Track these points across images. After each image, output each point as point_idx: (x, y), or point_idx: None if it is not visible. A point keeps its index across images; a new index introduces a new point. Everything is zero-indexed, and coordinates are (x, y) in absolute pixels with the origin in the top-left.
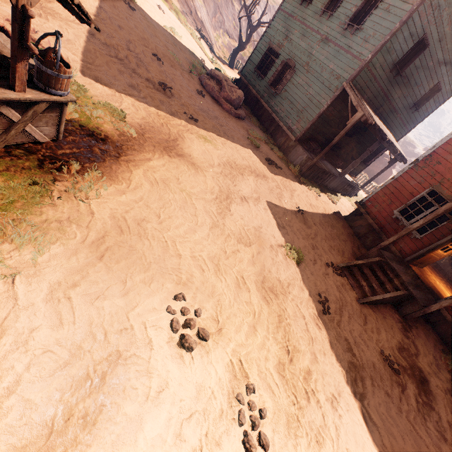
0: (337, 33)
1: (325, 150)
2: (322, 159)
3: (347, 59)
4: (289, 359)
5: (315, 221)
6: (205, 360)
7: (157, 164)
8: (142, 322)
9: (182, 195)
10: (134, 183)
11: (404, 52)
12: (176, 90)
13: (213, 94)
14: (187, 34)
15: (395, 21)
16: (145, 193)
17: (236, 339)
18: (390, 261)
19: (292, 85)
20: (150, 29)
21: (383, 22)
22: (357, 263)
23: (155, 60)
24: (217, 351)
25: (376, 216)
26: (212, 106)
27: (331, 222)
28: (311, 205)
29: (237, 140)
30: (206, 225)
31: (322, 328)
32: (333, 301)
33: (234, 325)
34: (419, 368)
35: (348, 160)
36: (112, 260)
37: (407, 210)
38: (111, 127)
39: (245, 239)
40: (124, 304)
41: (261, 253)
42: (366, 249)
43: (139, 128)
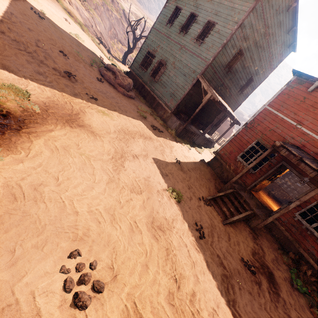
0: (190, 44)
1: (190, 118)
2: (189, 125)
3: (198, 61)
4: (177, 286)
5: (188, 167)
6: (100, 314)
7: (59, 134)
8: (30, 291)
9: (81, 158)
10: (33, 152)
11: (230, 58)
12: (80, 77)
13: (110, 81)
14: (89, 39)
15: (223, 39)
16: (45, 159)
17: (130, 282)
18: (239, 191)
19: (165, 76)
20: (57, 33)
21: (217, 39)
22: (219, 195)
23: (61, 55)
24: (113, 300)
25: (227, 160)
26: (110, 89)
27: (199, 167)
28: (185, 156)
29: (129, 113)
30: (103, 181)
31: (200, 251)
32: (206, 226)
33: (128, 269)
34: (267, 265)
35: (206, 124)
36: (0, 231)
37: (244, 155)
38: (15, 104)
39: (137, 188)
40: (10, 277)
41: (150, 198)
42: (224, 183)
43: (43, 105)
